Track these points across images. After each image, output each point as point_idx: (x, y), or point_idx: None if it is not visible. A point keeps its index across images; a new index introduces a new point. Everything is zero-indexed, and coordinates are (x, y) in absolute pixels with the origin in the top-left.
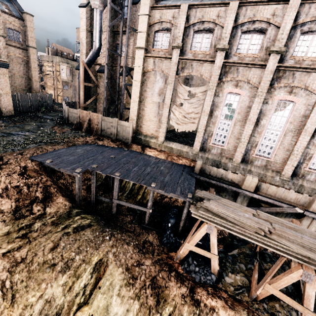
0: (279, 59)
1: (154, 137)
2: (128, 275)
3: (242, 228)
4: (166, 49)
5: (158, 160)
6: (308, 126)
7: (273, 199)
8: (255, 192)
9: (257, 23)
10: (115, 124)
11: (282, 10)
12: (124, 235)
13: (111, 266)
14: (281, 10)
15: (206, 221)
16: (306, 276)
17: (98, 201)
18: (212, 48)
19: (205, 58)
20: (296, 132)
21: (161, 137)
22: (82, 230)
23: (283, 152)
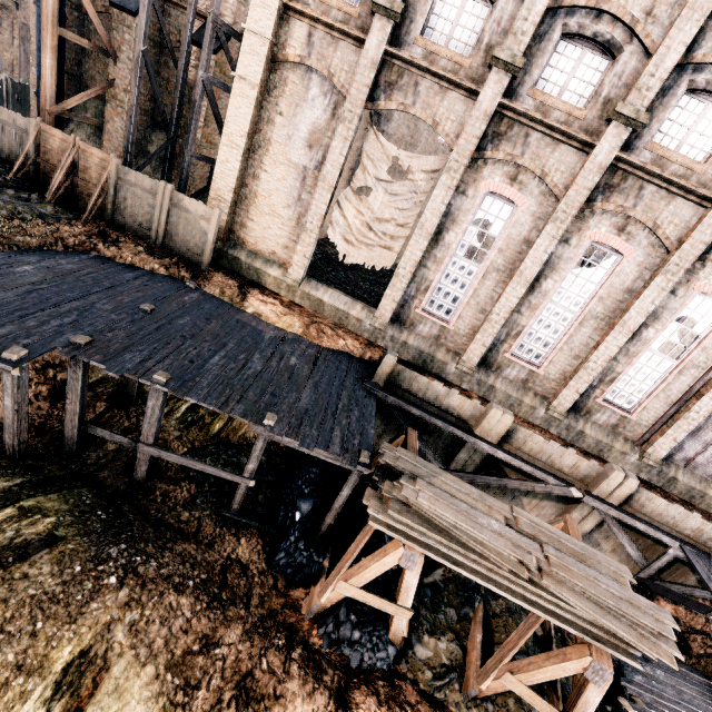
0: (624, 140)
1: (277, 263)
2: (173, 684)
3: (483, 561)
4: (354, 5)
5: (284, 334)
6: (632, 314)
7: (533, 465)
8: (499, 444)
9: (606, 23)
10: (164, 200)
11: (672, 7)
12: (167, 559)
13: (120, 666)
14: (669, 7)
15: (403, 541)
16: (596, 672)
17: (91, 435)
18: (479, 50)
19: (455, 74)
20: (603, 322)
21: (297, 267)
22: (21, 561)
23: (566, 359)
